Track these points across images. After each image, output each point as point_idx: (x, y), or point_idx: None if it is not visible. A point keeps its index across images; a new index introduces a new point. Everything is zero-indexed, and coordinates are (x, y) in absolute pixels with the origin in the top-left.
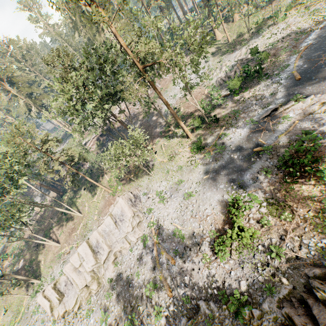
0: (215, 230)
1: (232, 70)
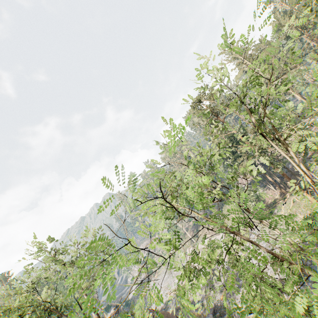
0: None
1: None
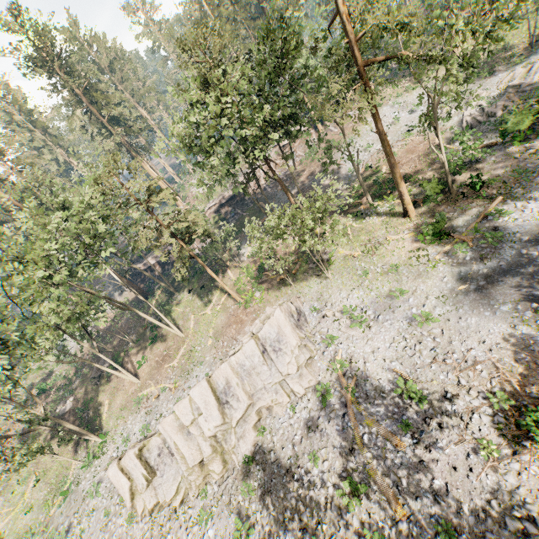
0: (504, 393)
1: (497, 102)
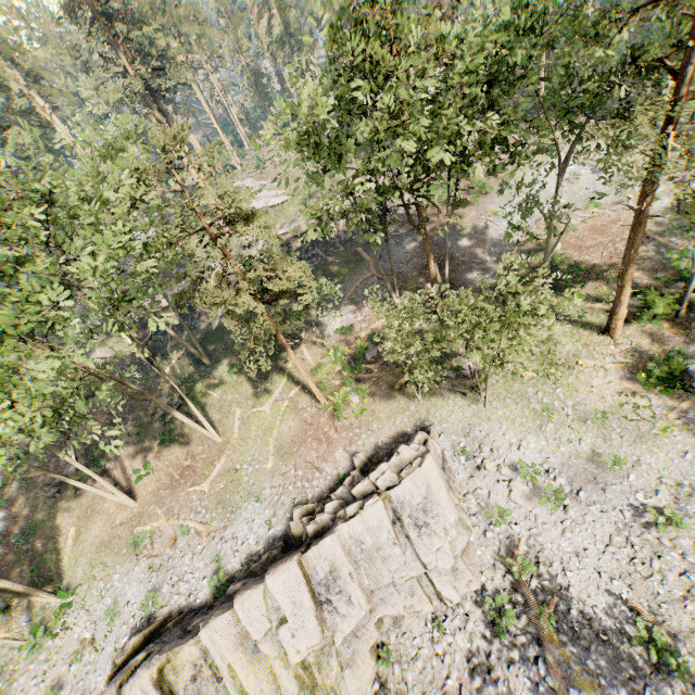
0: None
1: None
